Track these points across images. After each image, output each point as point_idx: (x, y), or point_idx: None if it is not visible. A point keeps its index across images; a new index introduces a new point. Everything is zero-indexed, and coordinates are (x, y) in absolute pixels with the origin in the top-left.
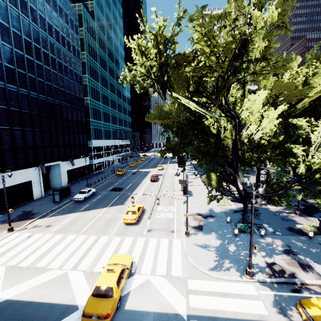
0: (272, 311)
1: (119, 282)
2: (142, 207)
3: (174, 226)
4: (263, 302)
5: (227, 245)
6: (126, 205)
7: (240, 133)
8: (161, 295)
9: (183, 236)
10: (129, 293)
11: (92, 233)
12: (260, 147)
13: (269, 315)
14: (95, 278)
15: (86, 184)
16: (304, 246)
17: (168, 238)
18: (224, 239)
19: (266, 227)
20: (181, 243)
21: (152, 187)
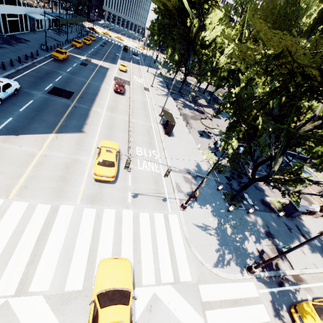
0: (272, 315)
1: None
2: (119, 152)
3: (165, 190)
4: (264, 304)
5: (224, 226)
6: (86, 135)
7: None
8: (176, 319)
9: (179, 210)
10: None
11: (38, 196)
12: None
13: (271, 322)
14: (72, 306)
15: None
16: (276, 226)
17: (162, 213)
18: (220, 217)
19: (247, 198)
20: (178, 221)
21: (119, 105)
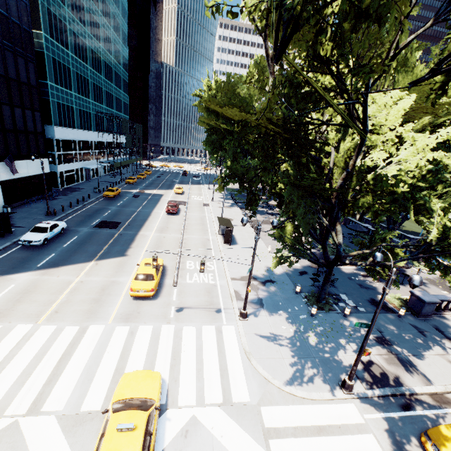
0: (389, 450)
1: (145, 449)
2: (162, 265)
3: (220, 301)
4: (374, 435)
5: (304, 334)
6: (129, 257)
7: (364, 163)
8: (222, 449)
9: (237, 320)
10: None
11: (67, 319)
12: (390, 193)
13: None
14: (86, 428)
15: (45, 211)
16: (396, 329)
17: (214, 325)
18: (299, 324)
19: (345, 299)
20: (236, 332)
21: (170, 225)
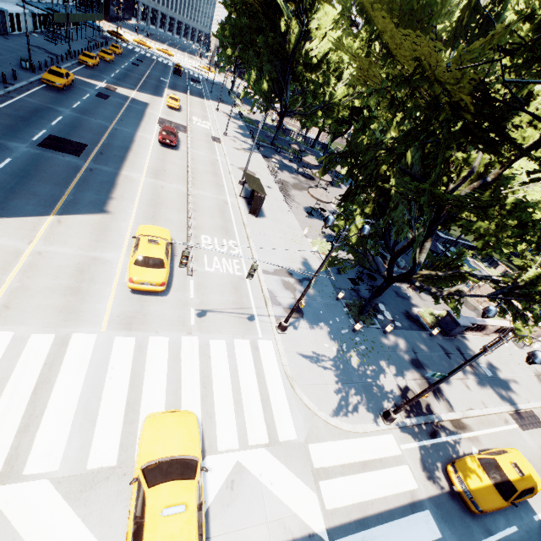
0: (420, 479)
1: (200, 530)
2: (172, 243)
3: (252, 304)
4: (408, 466)
5: (347, 354)
6: (113, 217)
7: (516, 177)
8: (273, 498)
9: (275, 334)
10: (207, 514)
11: (30, 321)
12: (522, 225)
13: (419, 489)
14: (101, 492)
15: None
16: (427, 350)
17: (248, 339)
18: (341, 341)
19: (383, 311)
20: (275, 350)
21: (169, 167)
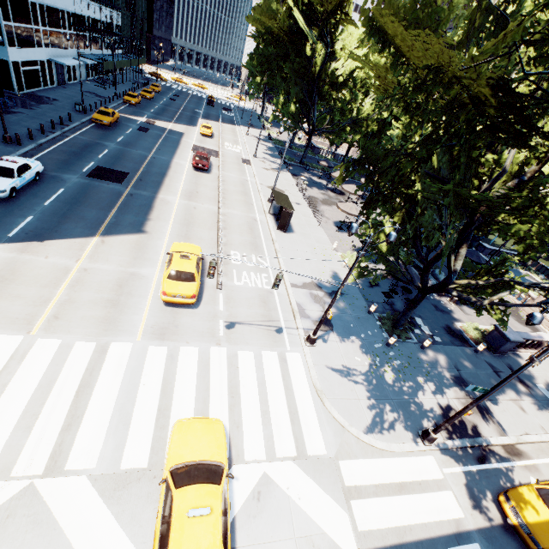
0: (467, 508)
1: (225, 535)
2: (203, 258)
3: (280, 316)
4: (452, 492)
5: (380, 369)
6: (150, 236)
7: None
8: (301, 513)
9: (303, 346)
10: (233, 524)
11: (75, 330)
12: None
13: (465, 518)
14: (132, 492)
15: (0, 134)
16: (473, 367)
17: (275, 351)
18: (374, 355)
19: (421, 325)
20: (303, 362)
21: (201, 189)
